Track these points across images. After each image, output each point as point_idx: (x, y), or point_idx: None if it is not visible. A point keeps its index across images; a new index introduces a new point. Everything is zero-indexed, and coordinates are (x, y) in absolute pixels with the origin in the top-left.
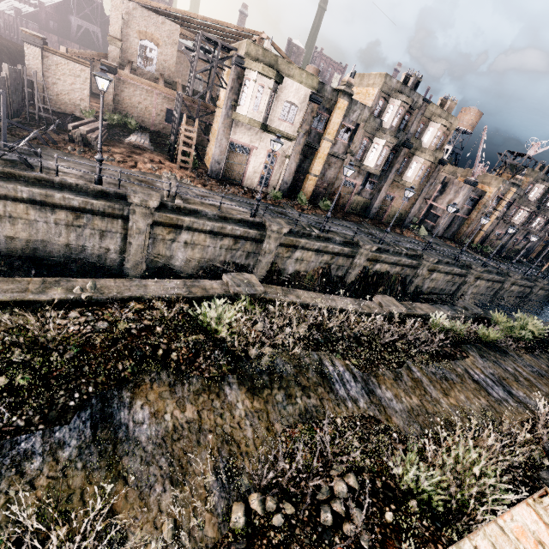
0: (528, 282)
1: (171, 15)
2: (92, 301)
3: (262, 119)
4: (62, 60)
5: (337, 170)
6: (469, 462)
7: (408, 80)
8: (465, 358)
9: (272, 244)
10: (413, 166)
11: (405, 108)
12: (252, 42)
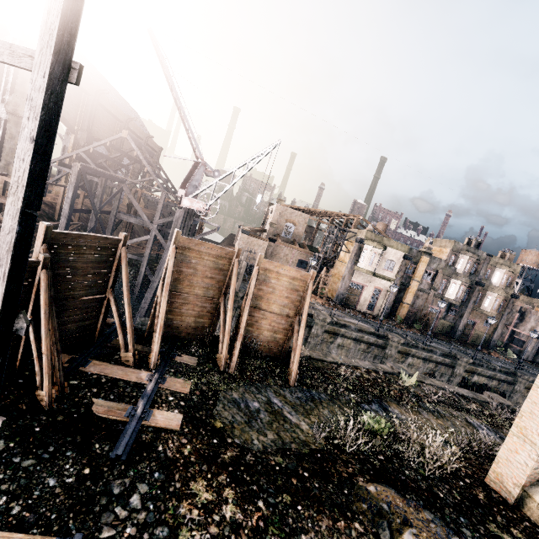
0: None
1: (302, 209)
2: (341, 365)
3: (374, 270)
4: (255, 239)
5: (424, 300)
6: None
7: (471, 241)
8: None
9: (392, 351)
10: (488, 299)
11: (473, 260)
12: (369, 231)
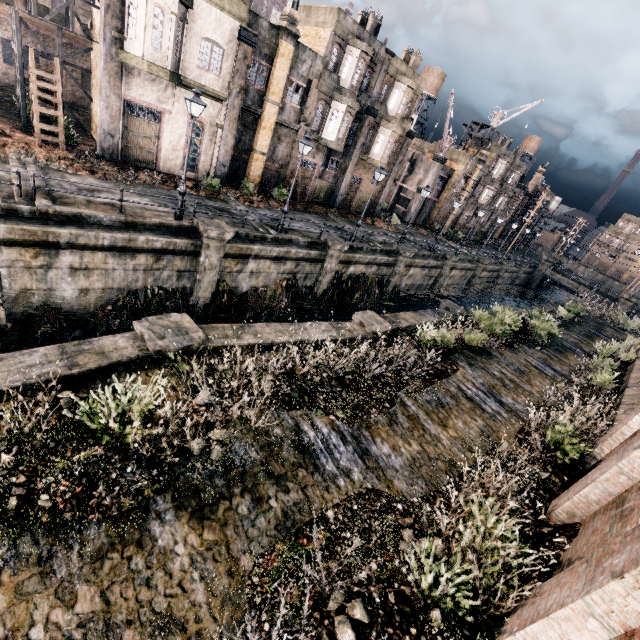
0: (496, 266)
1: None
2: None
3: (171, 65)
4: None
5: (290, 145)
6: (488, 530)
7: (366, 21)
8: (456, 373)
9: (213, 257)
10: (380, 140)
11: (366, 61)
12: None
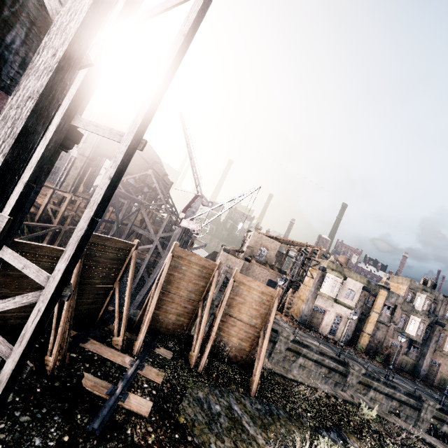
0: None
1: (275, 237)
2: (301, 384)
3: (335, 296)
4: (233, 257)
5: (384, 332)
6: None
7: (426, 282)
8: None
9: (353, 380)
10: None
11: (430, 300)
12: (330, 262)
